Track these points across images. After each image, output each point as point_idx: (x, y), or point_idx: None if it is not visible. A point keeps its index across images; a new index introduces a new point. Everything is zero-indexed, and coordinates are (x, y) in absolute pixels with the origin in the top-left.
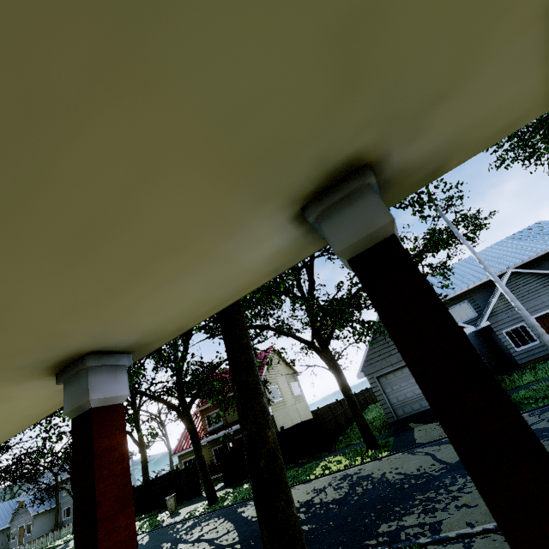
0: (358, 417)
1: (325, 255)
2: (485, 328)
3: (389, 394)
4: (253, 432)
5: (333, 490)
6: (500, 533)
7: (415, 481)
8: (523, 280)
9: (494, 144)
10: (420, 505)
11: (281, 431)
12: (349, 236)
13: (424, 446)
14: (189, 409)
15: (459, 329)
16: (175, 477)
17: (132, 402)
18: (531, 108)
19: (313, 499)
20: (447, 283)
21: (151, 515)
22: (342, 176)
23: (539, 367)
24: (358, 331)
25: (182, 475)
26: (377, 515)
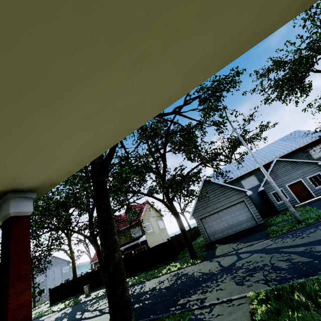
0: (187, 241)
1: (171, 151)
2: (263, 191)
3: (206, 228)
4: (107, 254)
5: (167, 281)
6: (228, 302)
7: (205, 276)
8: (282, 165)
9: (262, 91)
10: (202, 289)
11: (148, 249)
12: (2, 214)
13: (218, 257)
14: (96, 237)
15: (10, 250)
16: (90, 275)
17: (67, 233)
18: (71, 169)
19: (156, 287)
20: (244, 165)
21: (76, 296)
22: (3, 194)
23: (286, 213)
24: (185, 195)
25: (94, 274)
26: (181, 295)
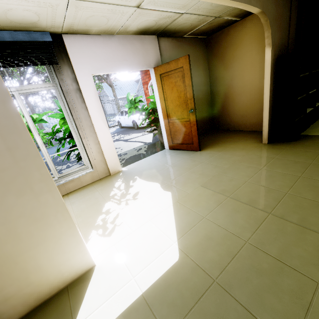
0: None
1: None
2: None
3: (106, 108)
4: None
5: None
6: None
7: None
8: None
9: None
10: None
11: None
12: None
13: None
14: None
15: None
16: None
17: None
18: None
19: None
20: None
21: None
22: None
23: None
24: None
25: None
26: None
